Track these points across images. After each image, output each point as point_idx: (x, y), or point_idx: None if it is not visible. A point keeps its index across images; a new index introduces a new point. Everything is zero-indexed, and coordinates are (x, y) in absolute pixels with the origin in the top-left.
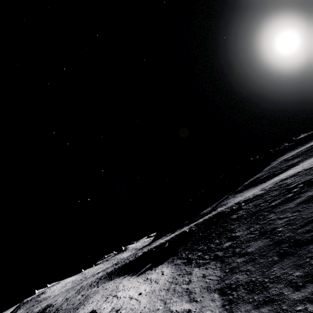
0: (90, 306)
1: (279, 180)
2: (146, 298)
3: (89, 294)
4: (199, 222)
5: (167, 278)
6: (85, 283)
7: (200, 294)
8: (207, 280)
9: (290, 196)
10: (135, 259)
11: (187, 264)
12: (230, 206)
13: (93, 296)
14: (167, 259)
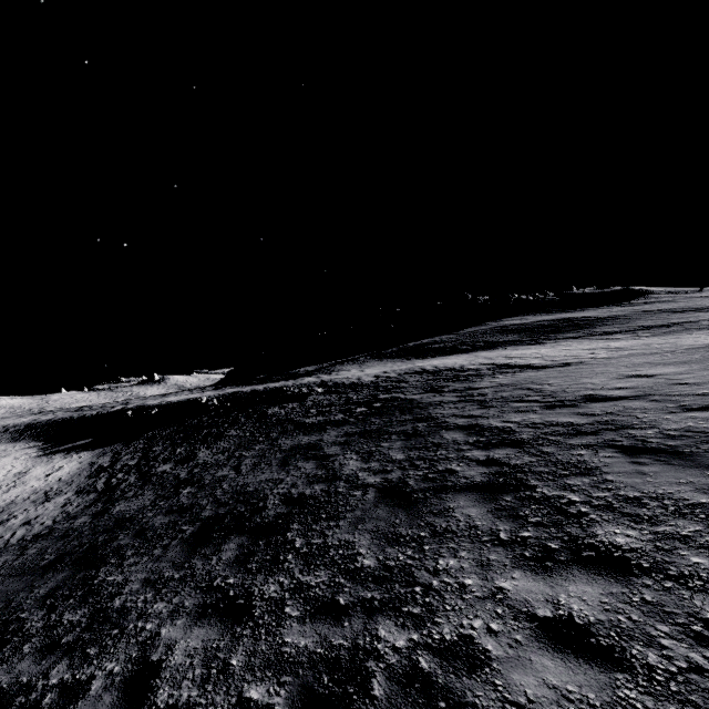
0: None
1: (419, 368)
2: None
3: None
4: (242, 392)
5: (30, 490)
6: None
7: None
8: (8, 535)
9: (331, 421)
10: (92, 417)
11: (93, 474)
12: (310, 383)
13: None
14: (110, 445)
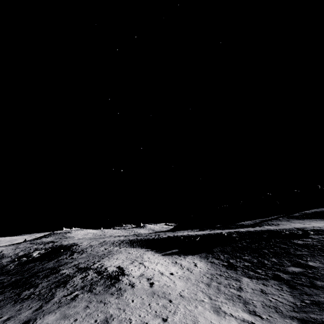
0: (115, 261)
1: None
2: (181, 281)
3: (112, 251)
4: (242, 231)
5: (204, 272)
6: (108, 240)
7: (264, 311)
8: (270, 299)
9: None
10: (159, 239)
11: (229, 268)
12: (288, 229)
13: (117, 253)
14: (198, 253)
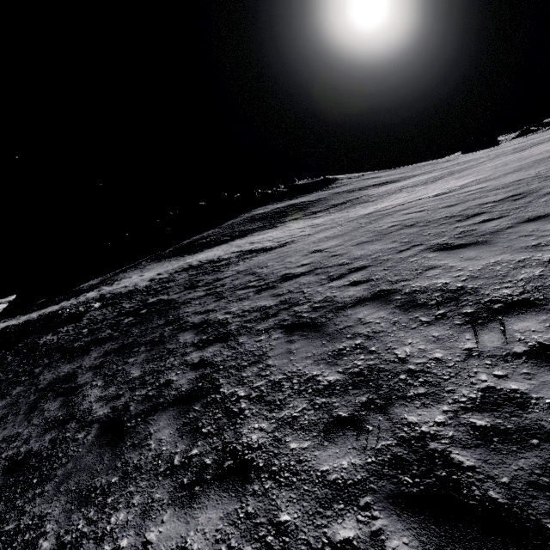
0: None
1: (187, 265)
2: None
3: None
4: (12, 326)
5: None
6: None
7: None
8: None
9: (97, 340)
10: None
11: None
12: (88, 300)
13: None
14: None
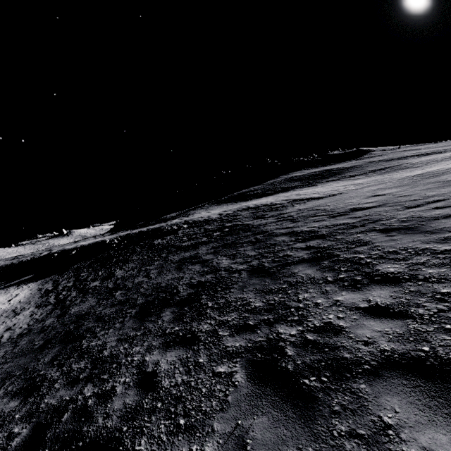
0: None
1: (245, 207)
2: None
3: None
4: (132, 233)
5: (0, 310)
6: None
7: None
8: None
9: (199, 242)
10: (28, 261)
11: (43, 295)
12: (177, 223)
13: None
14: (48, 276)
